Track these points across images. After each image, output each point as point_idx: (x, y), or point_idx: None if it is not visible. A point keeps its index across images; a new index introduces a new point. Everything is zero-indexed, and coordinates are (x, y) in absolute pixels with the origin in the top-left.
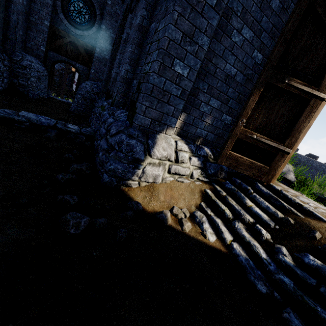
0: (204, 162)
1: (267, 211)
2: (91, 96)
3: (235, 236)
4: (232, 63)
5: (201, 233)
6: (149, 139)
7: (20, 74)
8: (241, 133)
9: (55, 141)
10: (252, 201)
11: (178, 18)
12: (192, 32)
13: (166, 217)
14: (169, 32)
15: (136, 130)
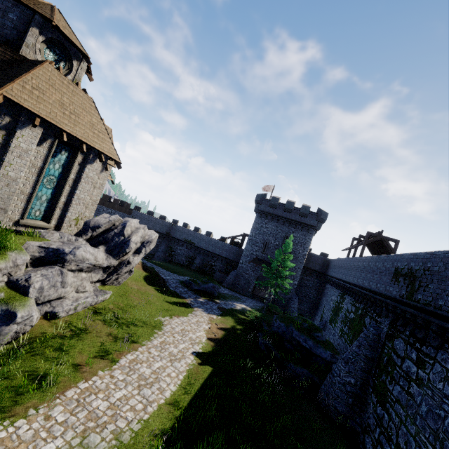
0: None
1: None
2: None
3: None
4: None
5: None
6: None
7: None
8: None
9: None
10: None
11: None
12: None
13: None
14: None
15: None
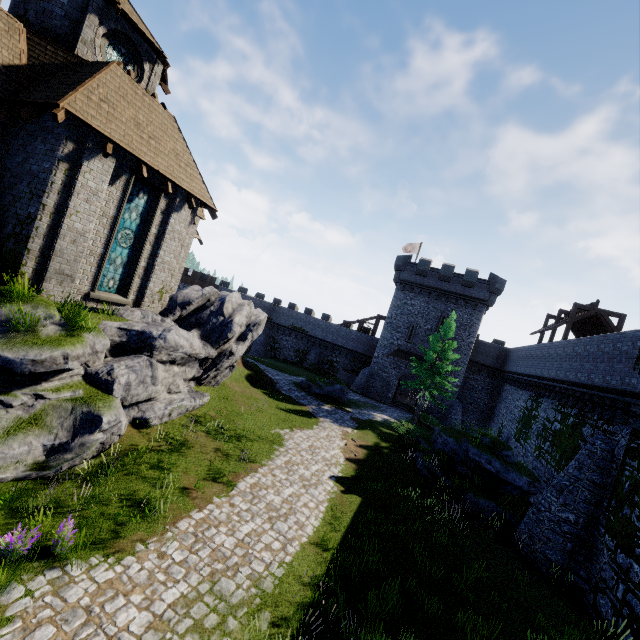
0: None
1: None
2: None
3: None
4: None
5: None
6: None
7: None
8: None
9: None
10: None
11: None
12: None
13: None
14: None
15: None
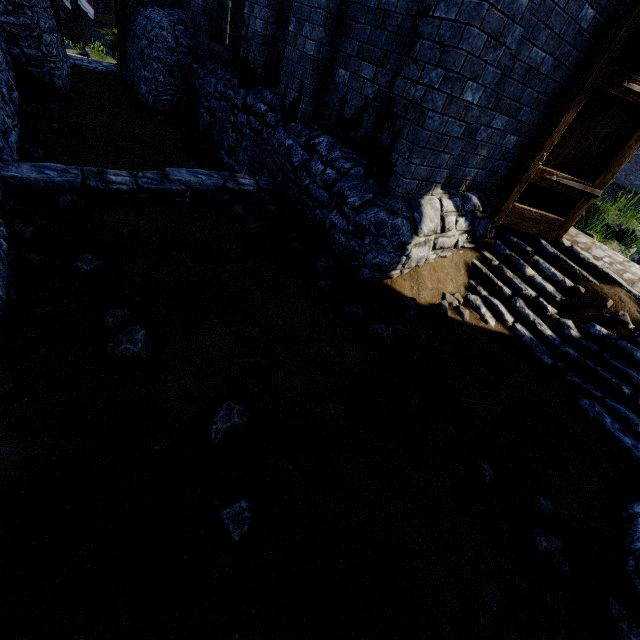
0: (471, 221)
1: (552, 279)
2: (180, 59)
3: (515, 316)
4: (541, 44)
5: (481, 319)
6: (414, 211)
7: (18, 29)
8: (536, 175)
9: (250, 220)
10: (533, 268)
11: (487, 13)
12: (502, 28)
13: (447, 309)
14: (469, 42)
15: (398, 201)
